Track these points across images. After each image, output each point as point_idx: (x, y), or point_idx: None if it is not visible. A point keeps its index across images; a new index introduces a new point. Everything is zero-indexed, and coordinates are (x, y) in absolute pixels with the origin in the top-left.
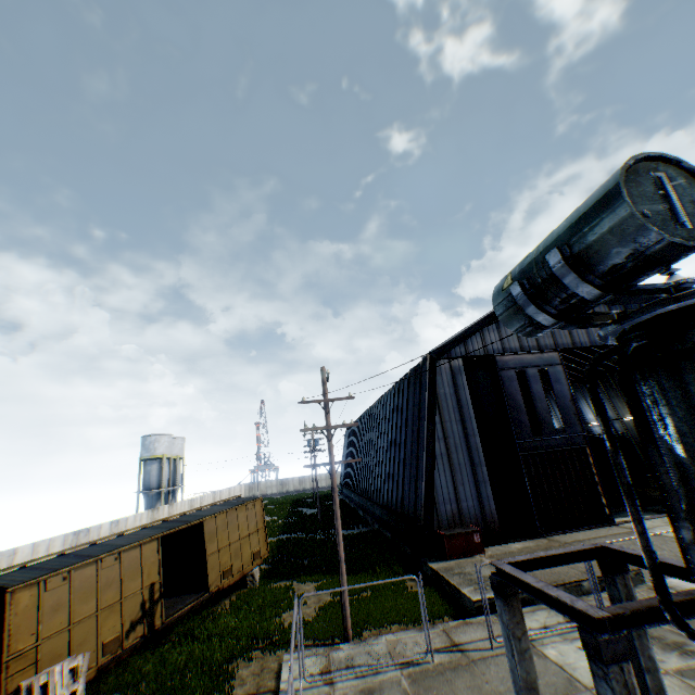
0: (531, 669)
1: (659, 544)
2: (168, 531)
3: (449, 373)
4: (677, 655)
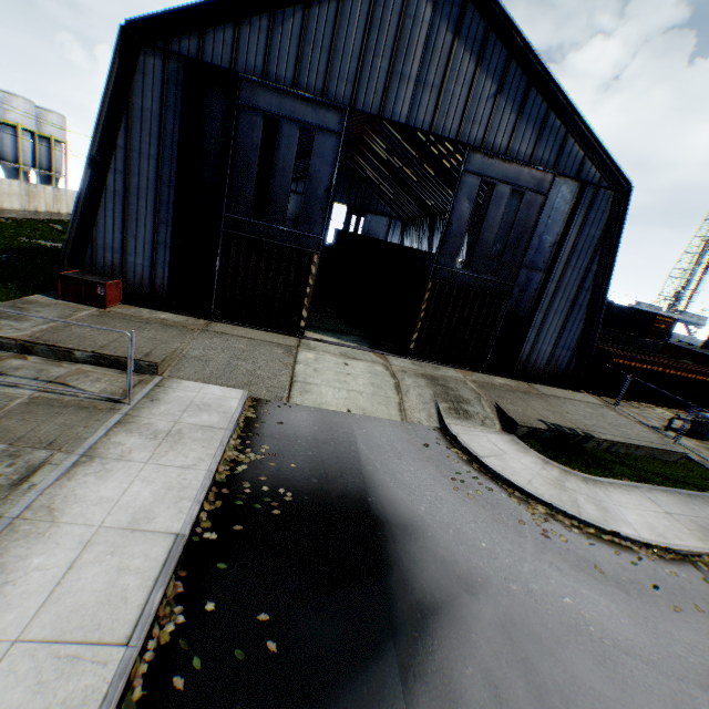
0: None
1: (263, 360)
2: None
3: (158, 76)
4: None
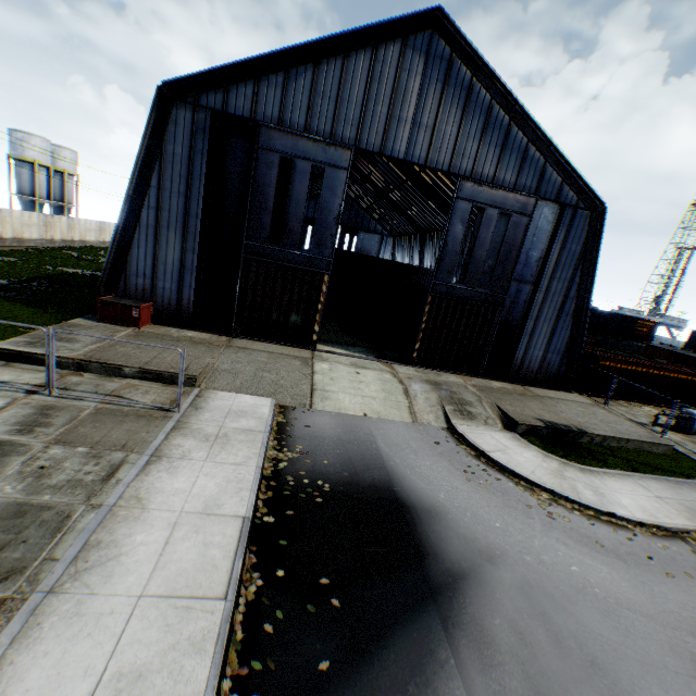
0: None
1: (285, 371)
2: None
3: (188, 126)
4: (10, 430)
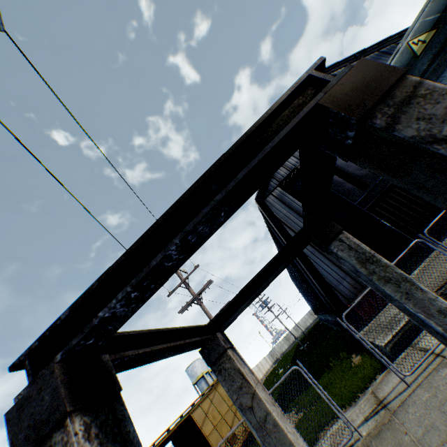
0: (285, 443)
1: None
2: (162, 439)
3: (276, 201)
4: None
